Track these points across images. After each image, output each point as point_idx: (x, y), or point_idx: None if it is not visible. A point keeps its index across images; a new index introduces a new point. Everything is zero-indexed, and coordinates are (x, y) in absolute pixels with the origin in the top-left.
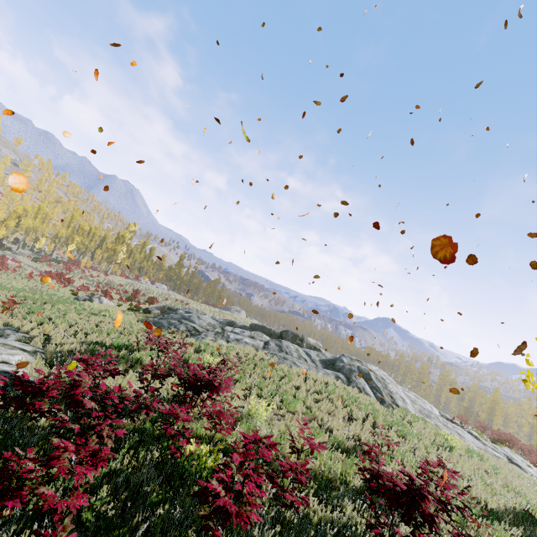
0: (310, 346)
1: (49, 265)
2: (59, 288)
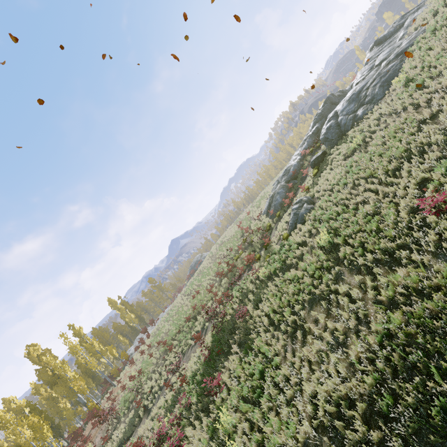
0: (338, 92)
1: (103, 440)
2: (255, 283)
